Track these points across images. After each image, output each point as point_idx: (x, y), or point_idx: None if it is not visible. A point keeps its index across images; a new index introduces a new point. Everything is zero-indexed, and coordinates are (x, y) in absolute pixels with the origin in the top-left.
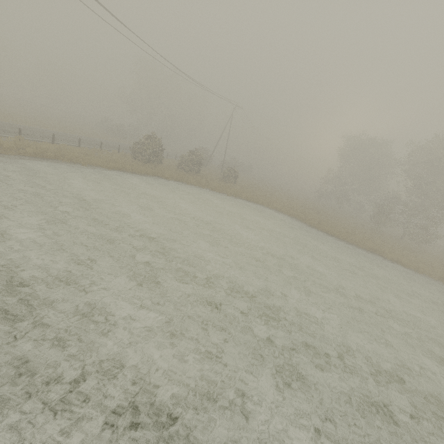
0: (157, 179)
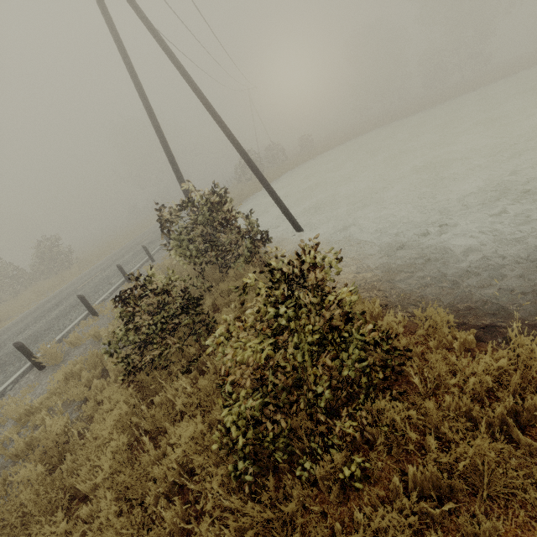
0: (292, 171)
